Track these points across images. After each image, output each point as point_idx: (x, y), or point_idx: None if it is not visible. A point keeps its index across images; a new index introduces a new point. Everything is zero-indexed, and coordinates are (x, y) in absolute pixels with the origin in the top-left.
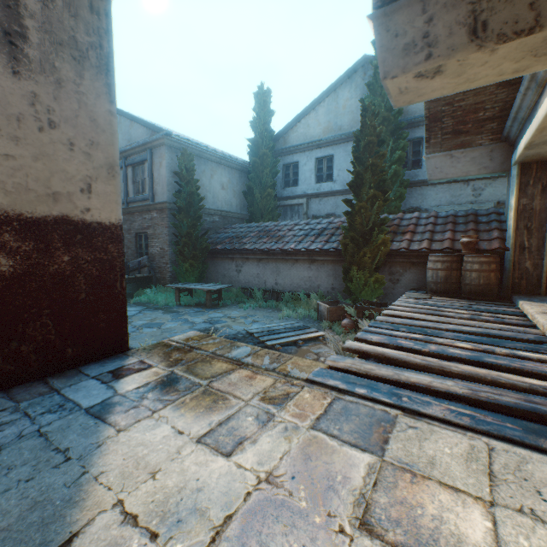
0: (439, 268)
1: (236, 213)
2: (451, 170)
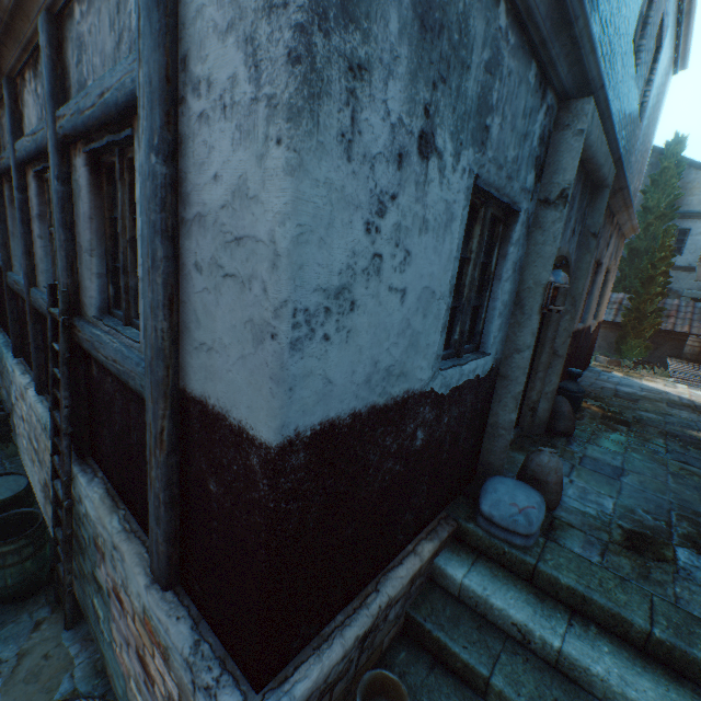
0: (696, 346)
1: None
2: None
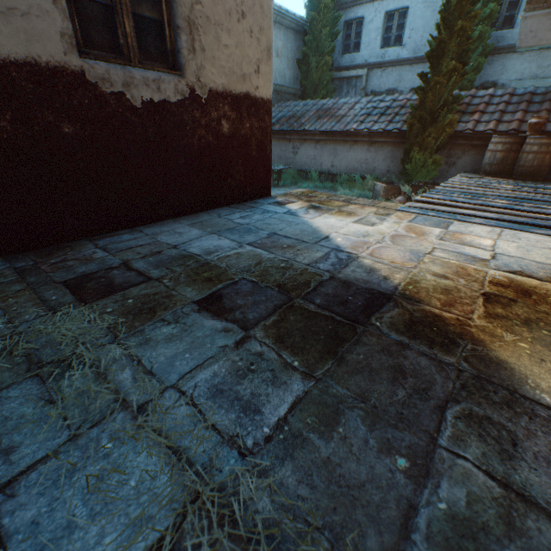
0: (499, 150)
1: (289, 87)
2: (547, 35)
